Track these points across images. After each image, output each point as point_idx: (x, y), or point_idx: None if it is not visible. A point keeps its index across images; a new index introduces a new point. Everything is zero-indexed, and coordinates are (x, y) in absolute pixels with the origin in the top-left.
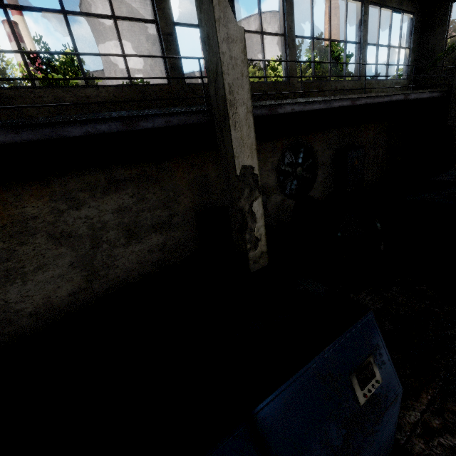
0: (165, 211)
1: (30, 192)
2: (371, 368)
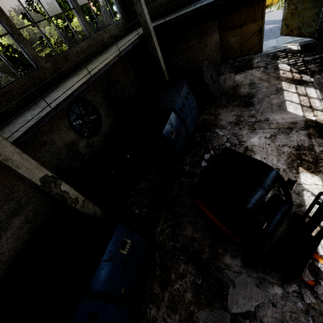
0: (11, 202)
1: None
2: (125, 242)
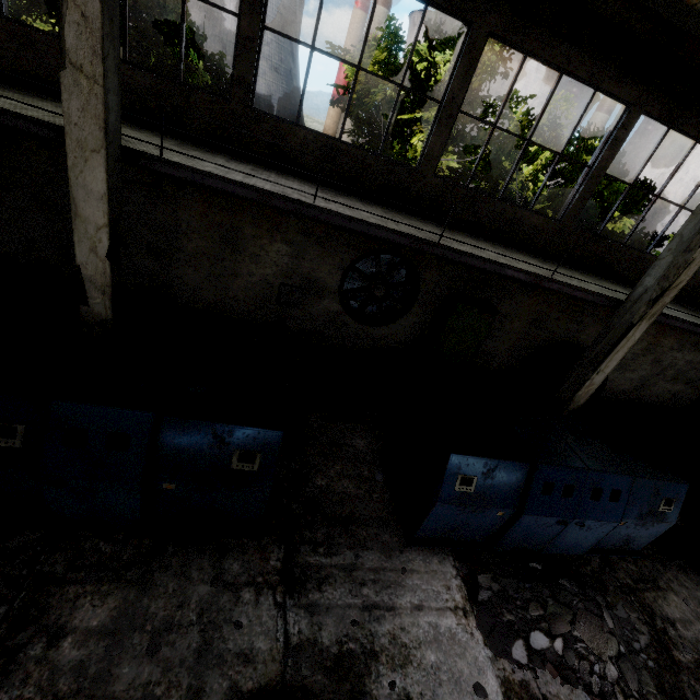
0: None
1: (676, 334)
2: None
